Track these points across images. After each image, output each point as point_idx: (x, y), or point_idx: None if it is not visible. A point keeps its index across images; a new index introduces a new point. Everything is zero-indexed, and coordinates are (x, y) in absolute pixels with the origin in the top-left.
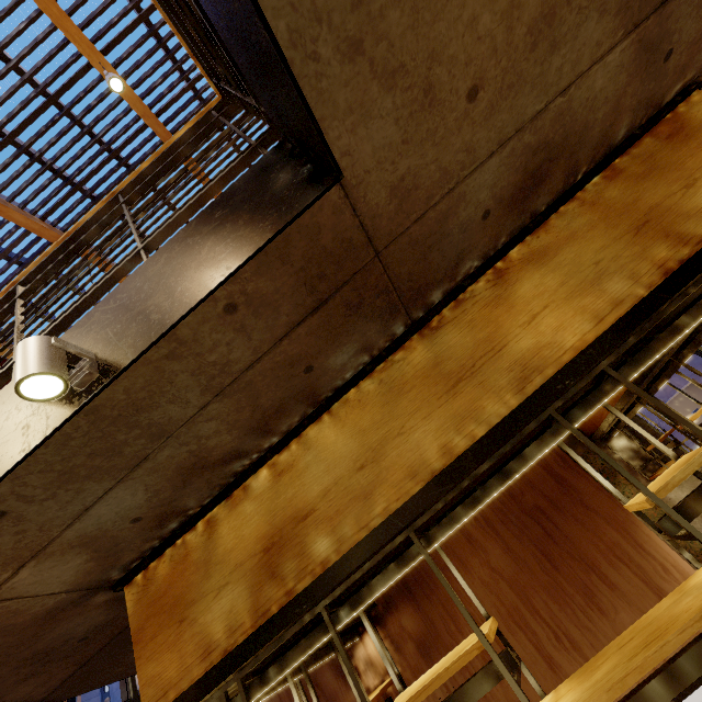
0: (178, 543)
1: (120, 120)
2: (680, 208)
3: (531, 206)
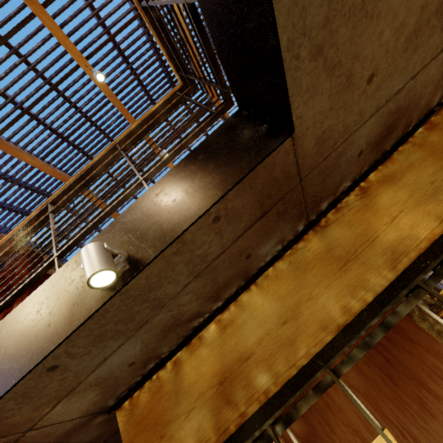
0: (153, 378)
1: (93, 98)
2: None
3: (383, 147)
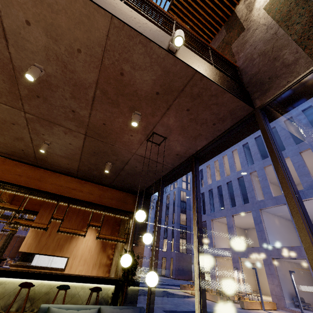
0: None
1: None
2: None
3: None
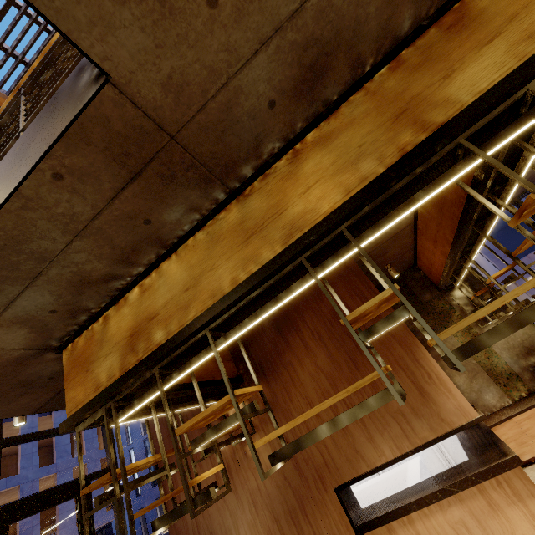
0: (89, 329)
1: None
2: (433, 98)
3: (320, 96)
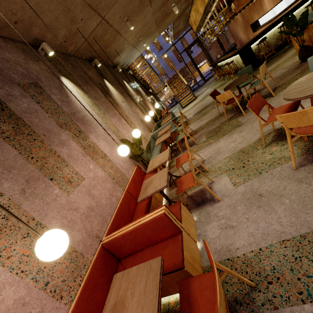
0: (189, 19)
1: None
2: None
3: None
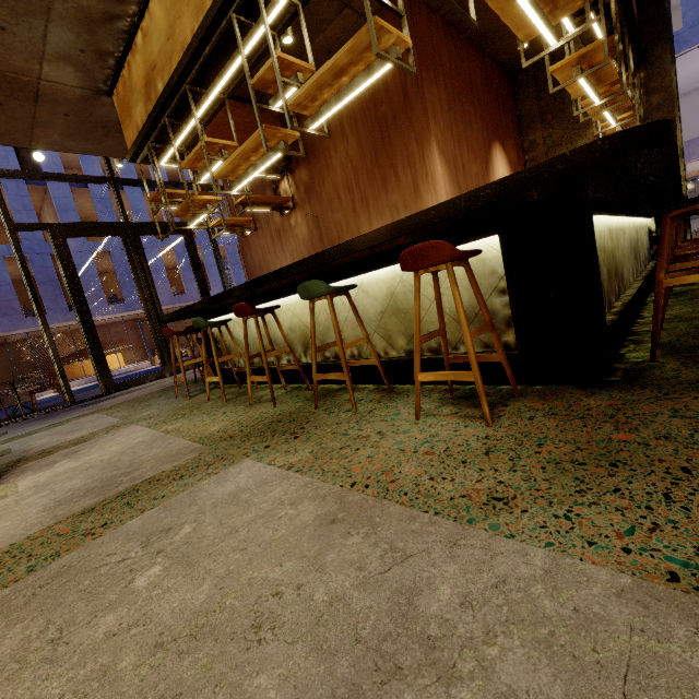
0: (122, 75)
1: None
2: None
3: None
